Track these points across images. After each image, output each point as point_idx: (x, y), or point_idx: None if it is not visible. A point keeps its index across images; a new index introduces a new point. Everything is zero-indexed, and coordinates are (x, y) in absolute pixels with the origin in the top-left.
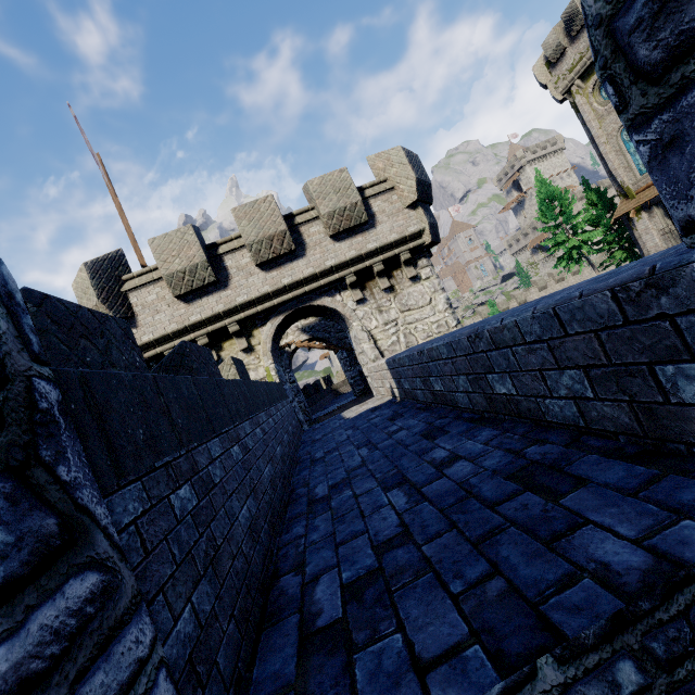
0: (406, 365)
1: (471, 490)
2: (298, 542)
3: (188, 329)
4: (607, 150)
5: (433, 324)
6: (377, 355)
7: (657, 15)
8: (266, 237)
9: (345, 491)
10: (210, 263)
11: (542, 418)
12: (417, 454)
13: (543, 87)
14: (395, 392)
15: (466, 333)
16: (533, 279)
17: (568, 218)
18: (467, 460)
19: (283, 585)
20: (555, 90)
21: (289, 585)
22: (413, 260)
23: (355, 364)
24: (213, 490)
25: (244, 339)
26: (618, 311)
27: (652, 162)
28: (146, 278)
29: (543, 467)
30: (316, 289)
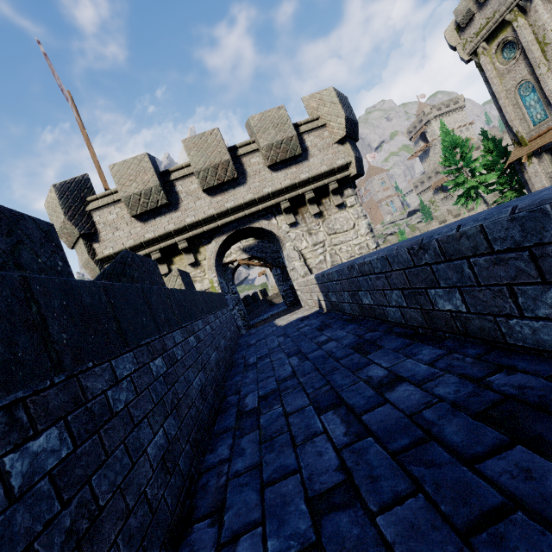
0: (335, 280)
1: (428, 427)
2: (221, 467)
3: (143, 245)
4: (506, 104)
5: (356, 246)
6: (306, 272)
7: None
8: (212, 165)
9: (275, 405)
10: (162, 187)
11: (500, 340)
12: (350, 369)
13: (452, 49)
14: (322, 304)
15: (406, 245)
16: (435, 214)
17: (468, 163)
18: (411, 384)
19: (196, 538)
20: (463, 52)
21: (202, 540)
22: (340, 189)
23: (287, 279)
24: (108, 422)
25: (192, 255)
26: None
27: None
28: (107, 199)
29: (524, 405)
30: (255, 213)
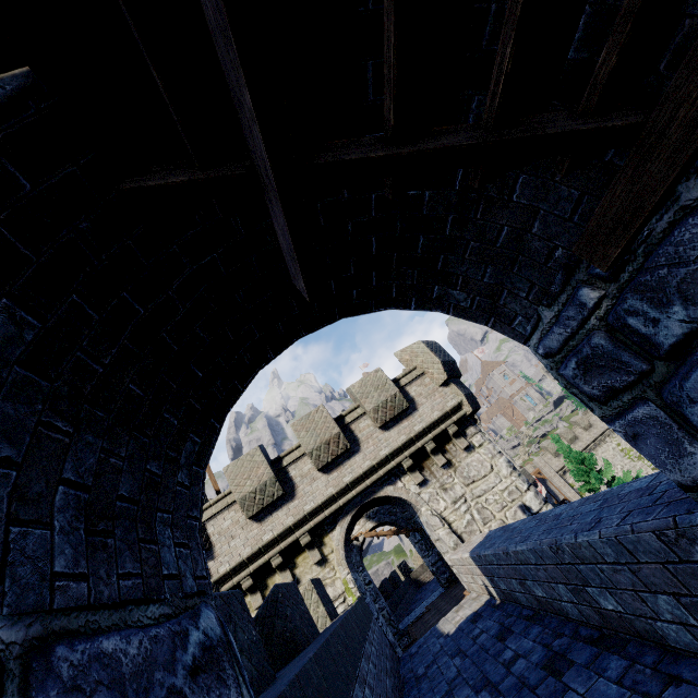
0: (495, 563)
1: None
2: None
3: (262, 550)
4: None
5: (503, 491)
6: (456, 541)
7: (584, 375)
8: (323, 442)
9: None
10: (277, 477)
11: (664, 642)
12: None
13: None
14: (491, 591)
15: (546, 543)
16: None
17: None
18: None
19: None
20: None
21: None
22: (460, 430)
23: (432, 546)
24: None
25: (317, 549)
26: (669, 550)
27: (629, 442)
28: (221, 504)
29: None
30: (377, 480)
